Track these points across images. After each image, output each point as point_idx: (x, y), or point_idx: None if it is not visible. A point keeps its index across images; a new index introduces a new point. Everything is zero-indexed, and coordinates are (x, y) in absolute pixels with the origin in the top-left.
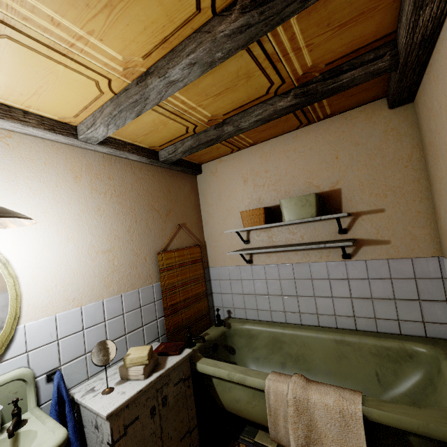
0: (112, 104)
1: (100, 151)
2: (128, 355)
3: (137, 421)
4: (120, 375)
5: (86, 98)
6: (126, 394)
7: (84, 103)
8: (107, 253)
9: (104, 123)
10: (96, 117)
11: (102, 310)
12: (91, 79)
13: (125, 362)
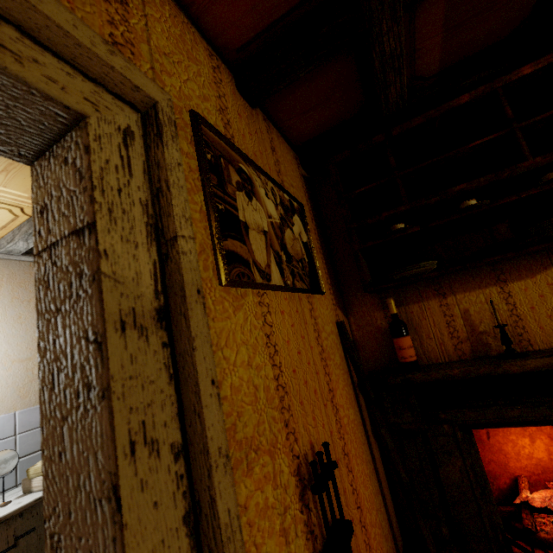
0: (28, 224)
1: (26, 261)
2: (34, 465)
3: (34, 533)
4: (23, 489)
5: (2, 220)
6: (21, 503)
7: (1, 223)
8: (26, 362)
9: (22, 239)
10: (15, 234)
11: (13, 423)
12: (3, 209)
13: (28, 473)
